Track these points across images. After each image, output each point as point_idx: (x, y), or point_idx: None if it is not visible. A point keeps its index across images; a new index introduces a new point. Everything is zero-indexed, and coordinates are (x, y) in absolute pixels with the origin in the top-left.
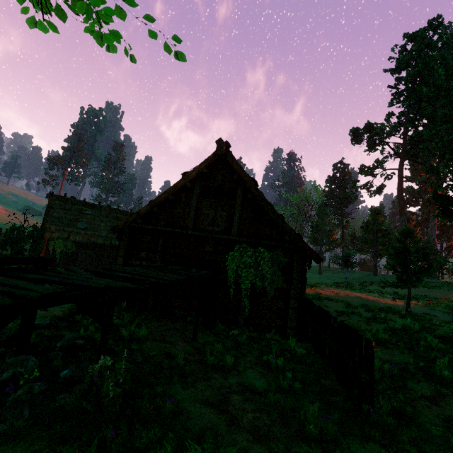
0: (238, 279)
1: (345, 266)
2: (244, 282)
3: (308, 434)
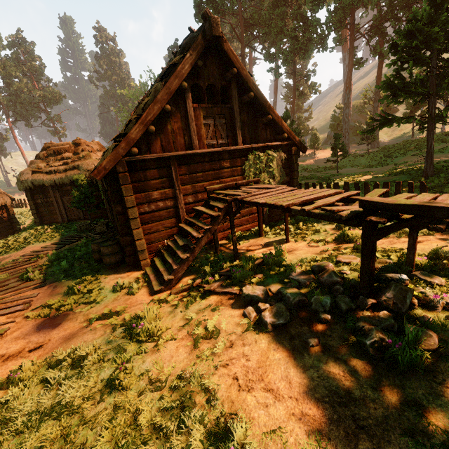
0: None
1: None
2: None
3: None
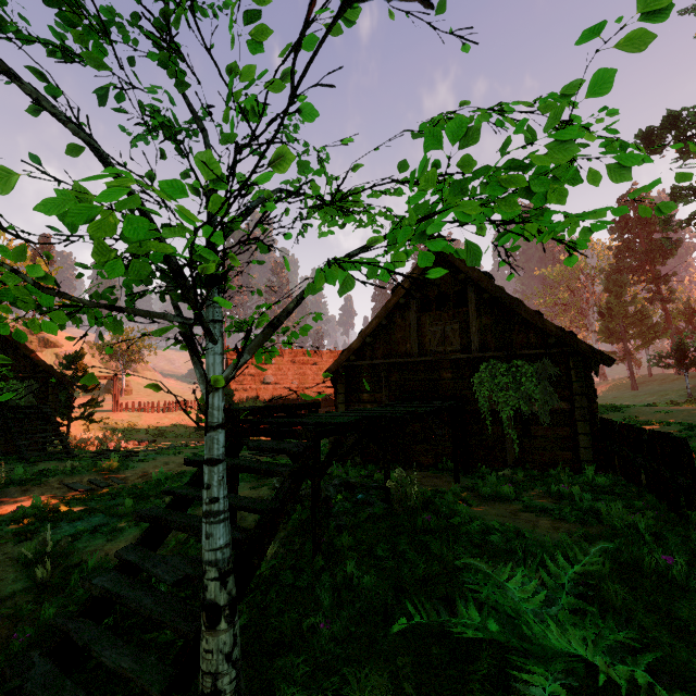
0: (495, 408)
1: (680, 368)
2: (504, 410)
3: (613, 526)
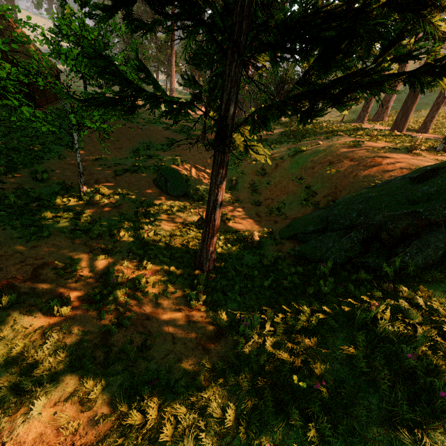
0: None
1: None
2: None
3: None
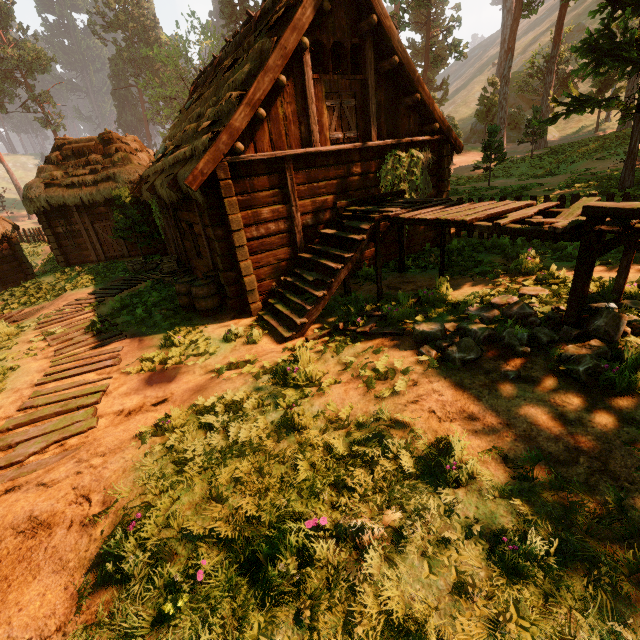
0: None
1: None
2: None
3: None
